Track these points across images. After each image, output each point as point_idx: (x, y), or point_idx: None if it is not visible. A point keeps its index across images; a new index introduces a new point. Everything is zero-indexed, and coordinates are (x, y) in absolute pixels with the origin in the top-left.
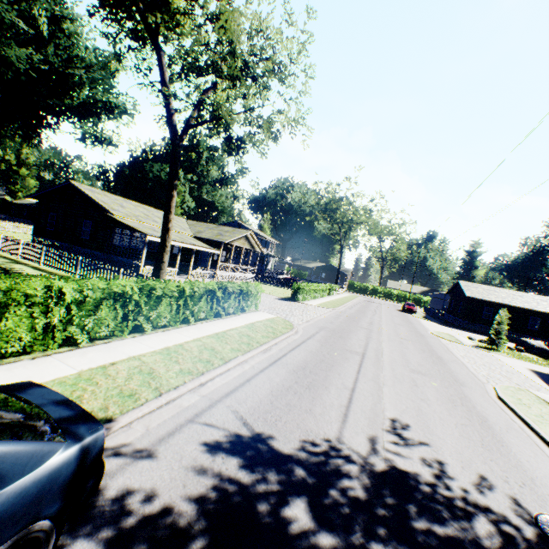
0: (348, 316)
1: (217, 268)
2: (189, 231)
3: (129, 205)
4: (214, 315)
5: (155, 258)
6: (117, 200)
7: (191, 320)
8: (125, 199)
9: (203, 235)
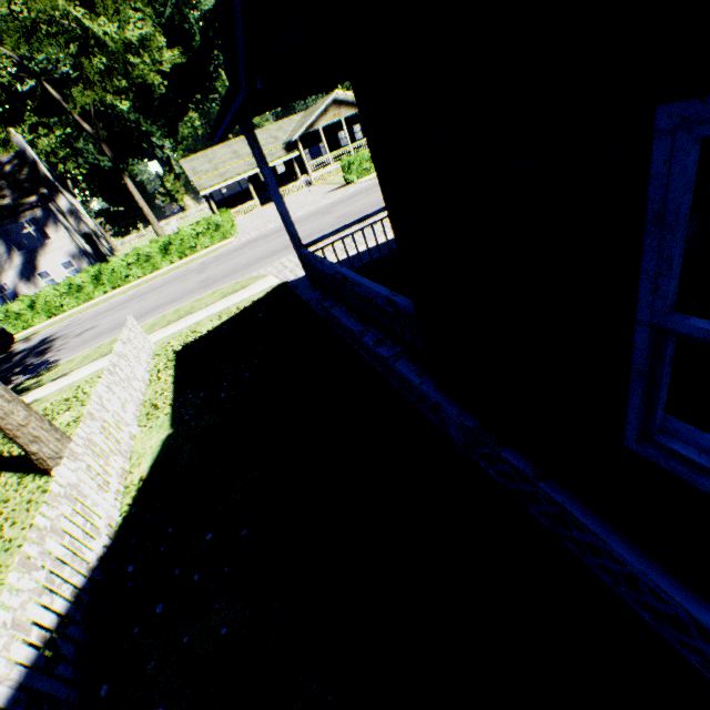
0: (369, 189)
1: (308, 171)
2: (283, 139)
3: (224, 151)
4: (166, 264)
5: (263, 190)
6: (214, 153)
7: (141, 276)
8: (227, 143)
9: (289, 138)
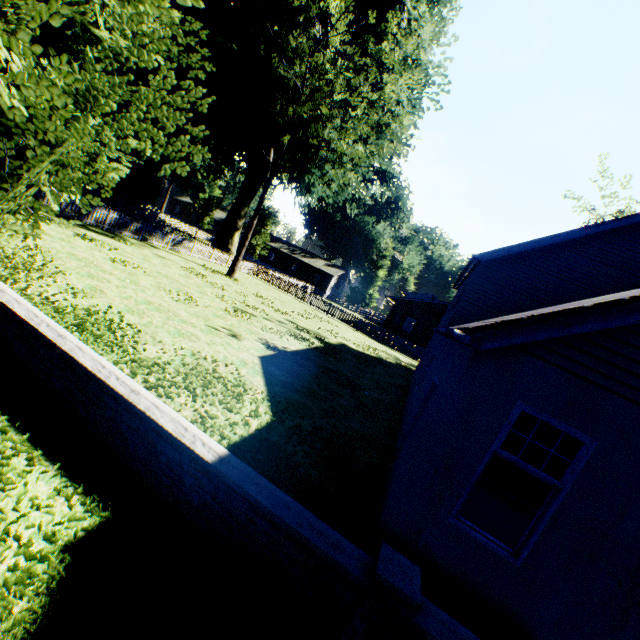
0: None
1: None
2: None
3: None
4: None
5: None
6: None
7: None
8: None
9: None
